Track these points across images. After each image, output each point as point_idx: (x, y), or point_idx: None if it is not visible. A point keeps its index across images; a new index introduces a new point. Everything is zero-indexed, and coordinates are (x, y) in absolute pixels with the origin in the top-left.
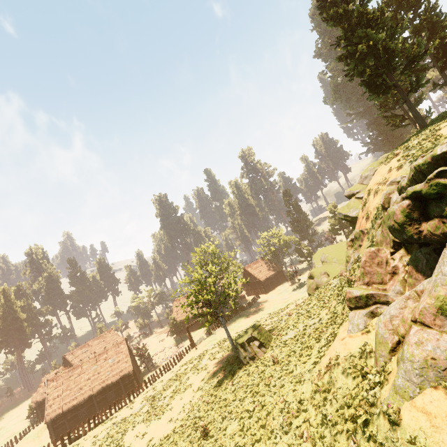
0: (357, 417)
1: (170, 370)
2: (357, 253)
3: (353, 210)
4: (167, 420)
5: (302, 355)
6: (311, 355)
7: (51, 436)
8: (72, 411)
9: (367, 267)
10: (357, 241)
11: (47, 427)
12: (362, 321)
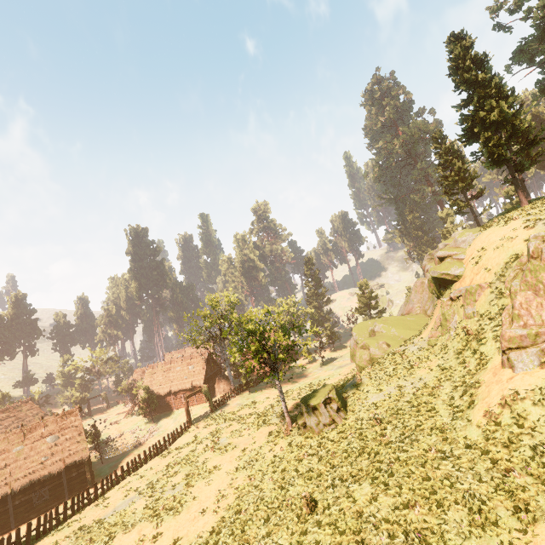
0: None
1: (157, 455)
2: (470, 308)
3: (456, 269)
4: (195, 512)
5: (420, 411)
6: (435, 409)
7: None
8: None
9: (523, 309)
10: (472, 296)
11: None
12: (535, 358)
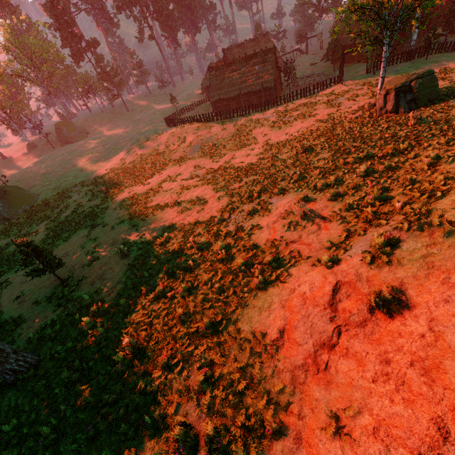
0: (431, 191)
1: (305, 97)
2: None
3: None
4: (284, 133)
5: (453, 127)
6: None
7: (213, 111)
8: (226, 100)
9: None
10: None
11: (211, 104)
12: None
